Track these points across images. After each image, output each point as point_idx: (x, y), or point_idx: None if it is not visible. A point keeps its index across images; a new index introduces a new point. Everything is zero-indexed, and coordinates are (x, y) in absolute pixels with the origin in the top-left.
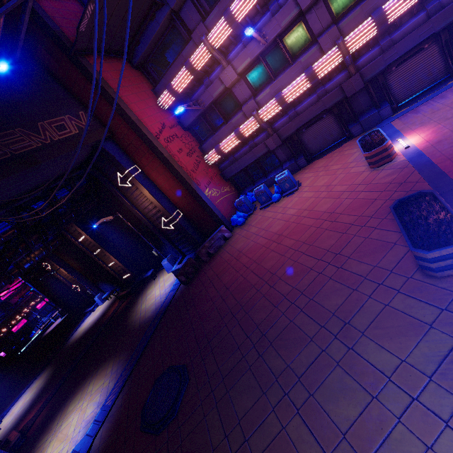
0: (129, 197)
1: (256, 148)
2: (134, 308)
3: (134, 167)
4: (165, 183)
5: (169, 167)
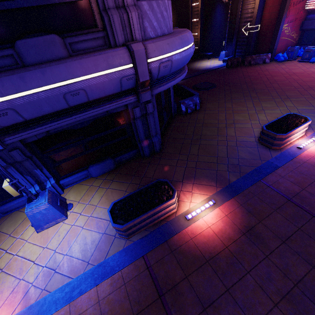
0: None
1: None
2: (192, 63)
3: None
4: None
5: None
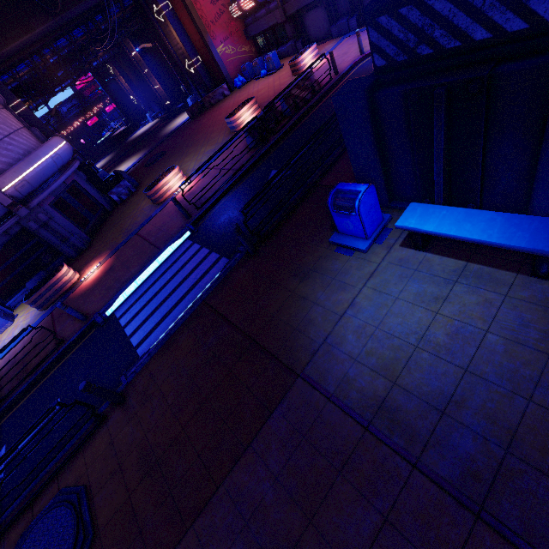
0: (164, 30)
1: (269, 15)
2: (165, 128)
3: (167, 3)
4: (189, 28)
5: (190, 15)
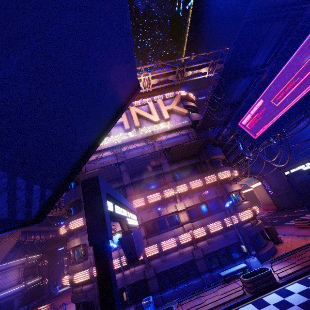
0: None
1: None
2: None
3: None
4: None
5: None
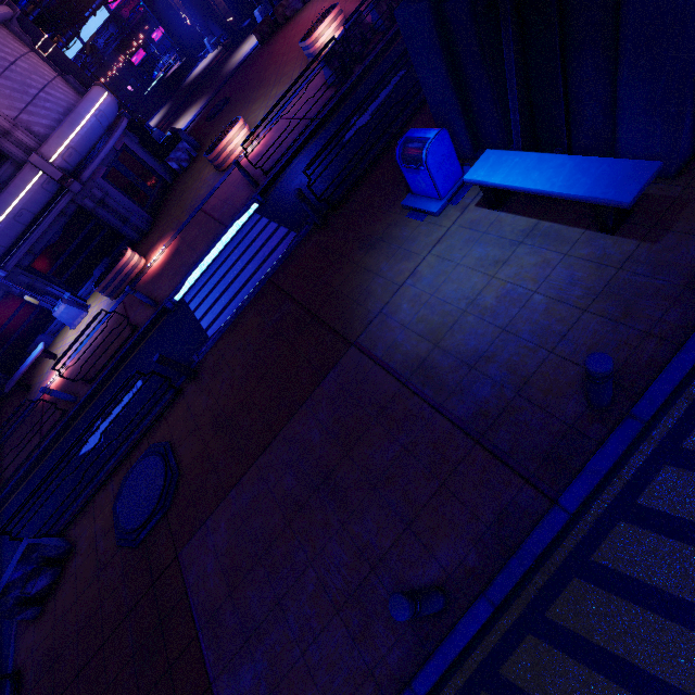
0: None
1: None
2: (228, 61)
3: None
4: None
5: None
